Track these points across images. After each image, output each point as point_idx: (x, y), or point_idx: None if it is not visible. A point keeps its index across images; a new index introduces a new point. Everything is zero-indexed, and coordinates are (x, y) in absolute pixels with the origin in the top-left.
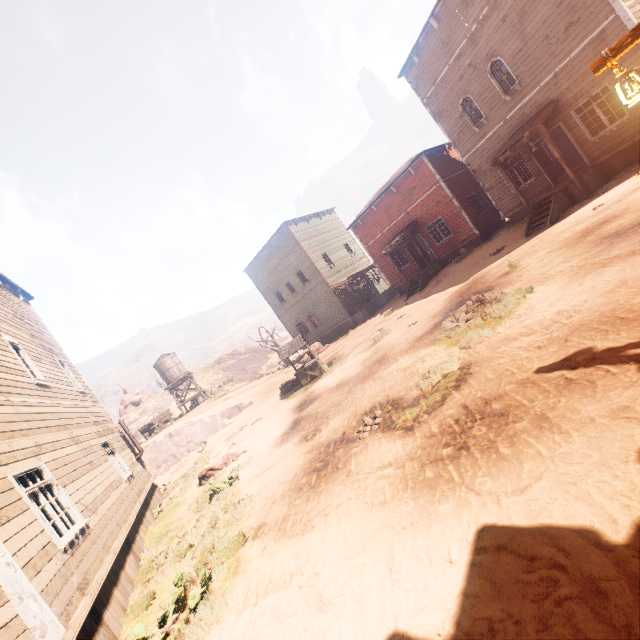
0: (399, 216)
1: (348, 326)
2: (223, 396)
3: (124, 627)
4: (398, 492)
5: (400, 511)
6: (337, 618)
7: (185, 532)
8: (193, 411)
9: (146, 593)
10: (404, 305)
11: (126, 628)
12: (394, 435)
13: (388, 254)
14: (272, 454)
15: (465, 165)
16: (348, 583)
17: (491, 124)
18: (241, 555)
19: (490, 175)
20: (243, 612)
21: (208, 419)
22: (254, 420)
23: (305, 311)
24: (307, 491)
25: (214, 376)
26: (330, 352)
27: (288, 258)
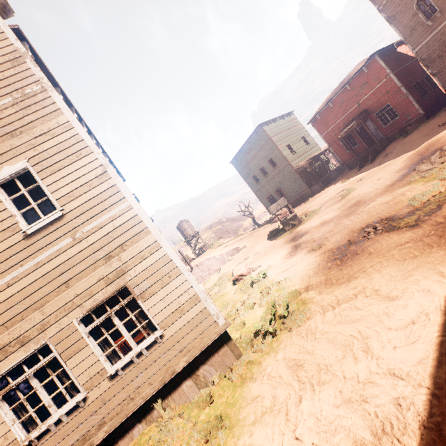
0: (351, 108)
1: (307, 196)
2: (220, 246)
3: (232, 335)
4: (425, 250)
5: (433, 256)
6: (410, 298)
7: (244, 300)
8: (202, 255)
9: (236, 323)
10: (358, 174)
11: (234, 335)
12: (401, 231)
13: (342, 138)
14: (287, 262)
15: (410, 58)
16: (409, 287)
17: (444, 16)
18: (302, 298)
19: (439, 61)
20: (327, 312)
21: (218, 256)
22: (254, 253)
23: (274, 187)
24: (336, 267)
25: (209, 236)
26: (298, 212)
27: (262, 150)
